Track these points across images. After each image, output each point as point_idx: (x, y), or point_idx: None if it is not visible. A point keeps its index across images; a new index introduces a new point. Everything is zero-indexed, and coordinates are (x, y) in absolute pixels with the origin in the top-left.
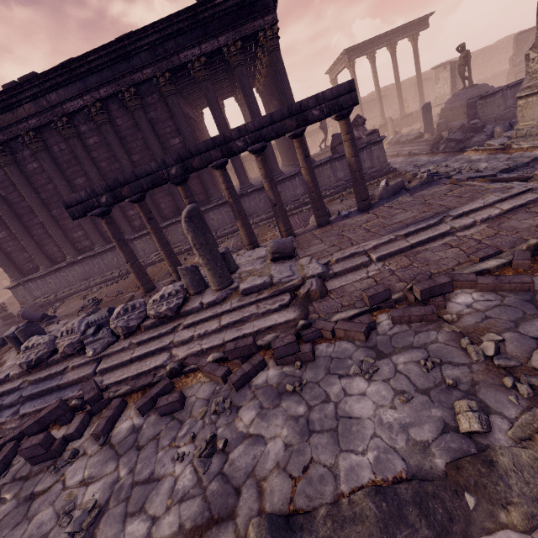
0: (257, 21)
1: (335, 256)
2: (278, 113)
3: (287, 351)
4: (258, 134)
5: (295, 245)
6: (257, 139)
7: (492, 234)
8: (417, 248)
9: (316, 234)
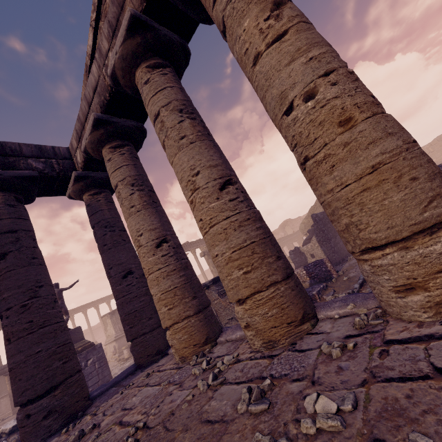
0: None
1: None
2: None
3: None
4: None
5: None
6: None
7: None
8: None
9: None
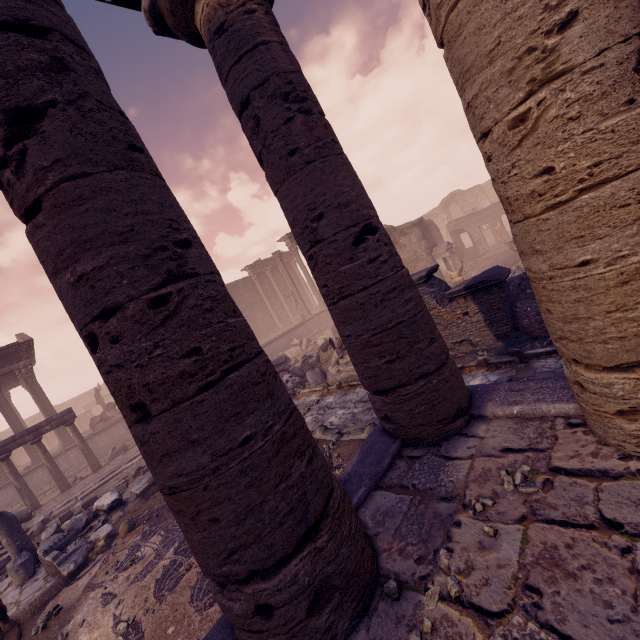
0: (13, 365)
1: (57, 507)
2: (19, 434)
3: (7, 562)
4: (3, 449)
5: (31, 511)
6: (3, 452)
7: (135, 467)
8: (104, 485)
9: (57, 498)
